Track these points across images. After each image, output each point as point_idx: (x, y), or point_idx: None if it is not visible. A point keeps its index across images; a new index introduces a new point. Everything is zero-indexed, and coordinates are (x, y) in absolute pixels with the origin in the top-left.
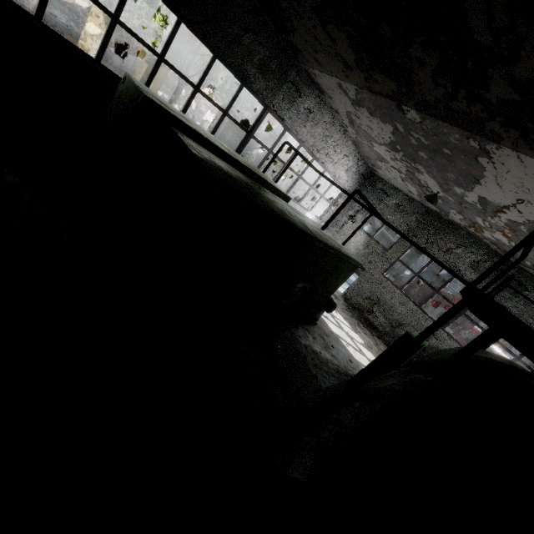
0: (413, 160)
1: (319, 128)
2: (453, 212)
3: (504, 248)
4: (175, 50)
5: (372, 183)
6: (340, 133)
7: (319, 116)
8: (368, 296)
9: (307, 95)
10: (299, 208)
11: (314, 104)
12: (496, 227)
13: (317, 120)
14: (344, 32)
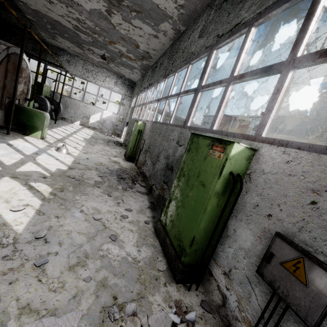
0: (81, 45)
1: (79, 66)
2: (124, 60)
3: (137, 55)
4: (41, 72)
5: (135, 86)
6: (94, 66)
7: (76, 61)
8: (127, 133)
9: (62, 55)
10: (96, 108)
11: (69, 57)
12: (107, 42)
13: (76, 63)
14: (0, 10)
